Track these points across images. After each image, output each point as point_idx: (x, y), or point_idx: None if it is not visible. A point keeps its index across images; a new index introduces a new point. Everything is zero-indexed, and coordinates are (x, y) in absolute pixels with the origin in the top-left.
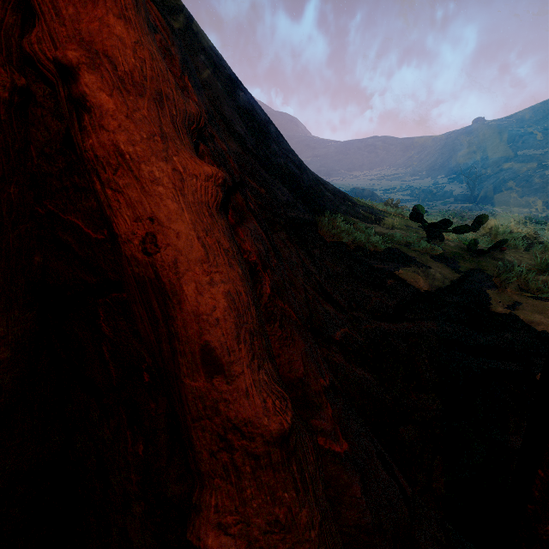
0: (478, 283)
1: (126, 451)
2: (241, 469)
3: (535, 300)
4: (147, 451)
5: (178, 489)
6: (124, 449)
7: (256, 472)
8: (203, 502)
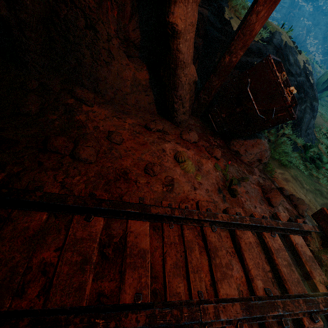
0: (223, 2)
1: (107, 14)
2: (189, 1)
3: (237, 19)
4: (119, 15)
5: (133, 35)
6: (106, 12)
7: (193, 3)
8: (175, 11)
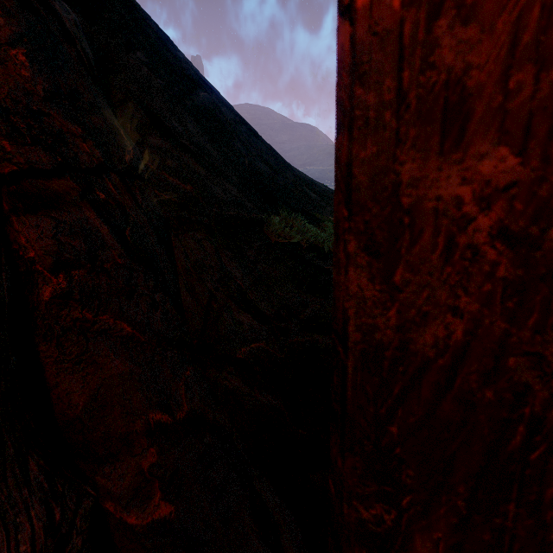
0: None
1: None
2: None
3: None
4: None
5: None
6: None
7: None
8: None
